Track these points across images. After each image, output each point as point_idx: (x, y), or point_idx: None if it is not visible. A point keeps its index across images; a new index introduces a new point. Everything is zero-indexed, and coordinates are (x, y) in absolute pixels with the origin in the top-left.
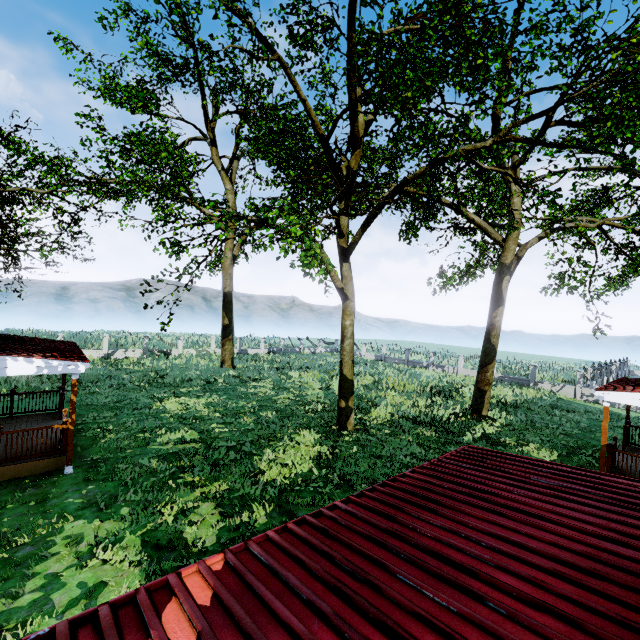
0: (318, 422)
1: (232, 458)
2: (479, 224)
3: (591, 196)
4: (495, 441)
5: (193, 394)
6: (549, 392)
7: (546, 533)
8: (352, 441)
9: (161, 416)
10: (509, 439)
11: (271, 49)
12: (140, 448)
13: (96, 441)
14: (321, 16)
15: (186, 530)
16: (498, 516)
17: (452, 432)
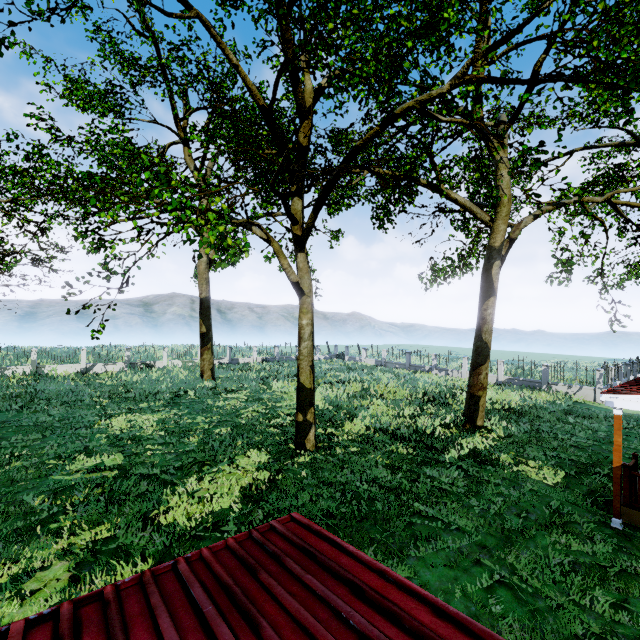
0: (276, 439)
1: (143, 490)
2: (463, 204)
3: (602, 175)
4: (485, 459)
5: (151, 409)
6: (564, 395)
7: None
8: (306, 463)
9: (96, 437)
10: (504, 455)
11: (186, 4)
12: (39, 479)
13: None
14: None
15: (2, 609)
16: None
17: (434, 448)
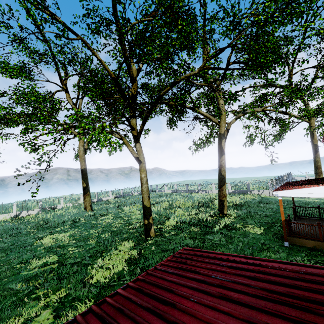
0: (135, 235)
1: (75, 270)
2: (206, 115)
3: (258, 98)
4: (231, 227)
5: (63, 231)
6: (257, 195)
7: None
8: (153, 243)
9: (37, 249)
10: (238, 225)
11: (75, 34)
12: (14, 276)
13: None
14: (105, 18)
15: None
16: None
17: (208, 226)
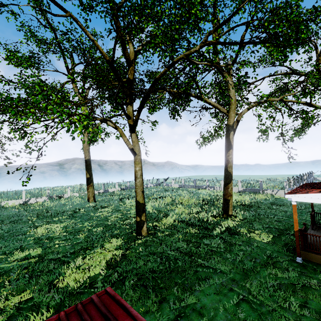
0: (127, 231)
1: (51, 268)
2: (213, 105)
3: (278, 88)
4: (233, 232)
5: (59, 221)
6: (270, 195)
7: None
8: (142, 243)
9: (27, 239)
10: (243, 229)
11: (64, 10)
12: None
13: None
14: None
15: None
16: None
17: (208, 228)
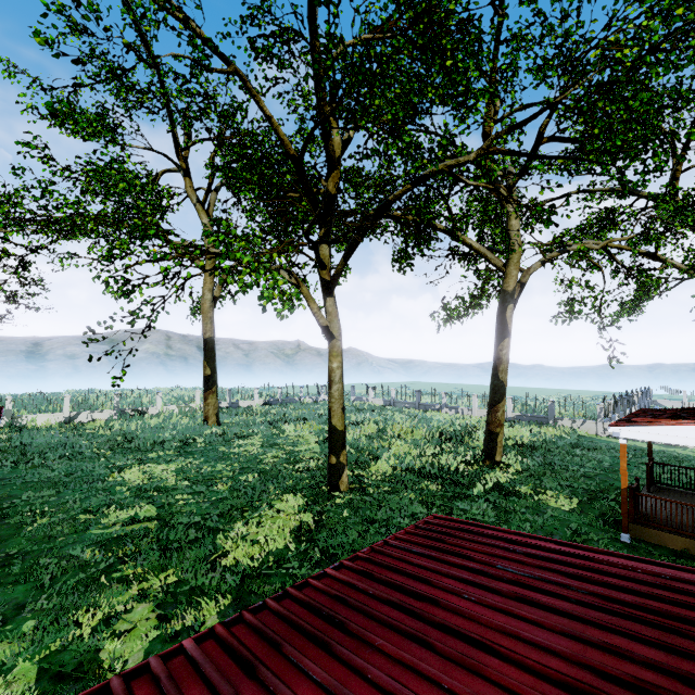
0: (307, 483)
1: (192, 538)
2: (477, 250)
3: (596, 219)
4: (509, 491)
5: (163, 459)
6: (570, 429)
7: (484, 683)
8: (344, 504)
9: (116, 490)
10: (525, 487)
11: (226, 60)
12: (76, 534)
13: (21, 529)
14: (286, 28)
15: (105, 647)
16: (423, 649)
17: (461, 484)
